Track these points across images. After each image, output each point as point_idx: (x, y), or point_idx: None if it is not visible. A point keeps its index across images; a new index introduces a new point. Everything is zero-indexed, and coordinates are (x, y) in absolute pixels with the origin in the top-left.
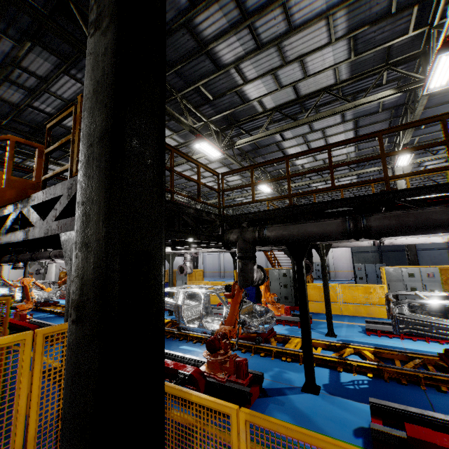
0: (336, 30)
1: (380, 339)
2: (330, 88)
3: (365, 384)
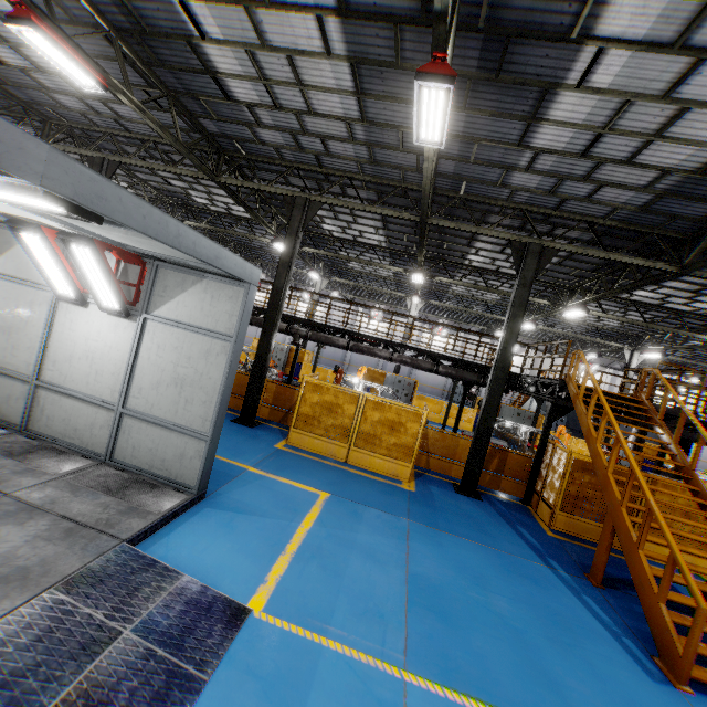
0: None
1: None
2: (681, 312)
3: None
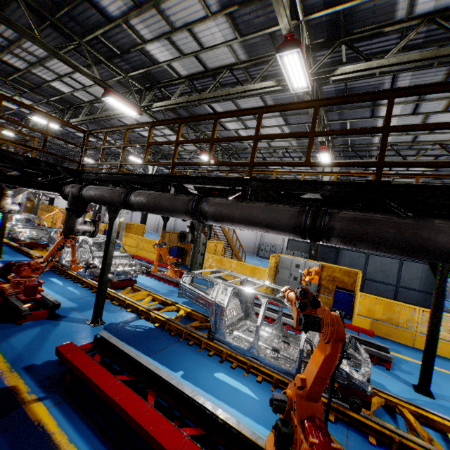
0: (209, 4)
1: None
2: (233, 66)
3: (143, 329)
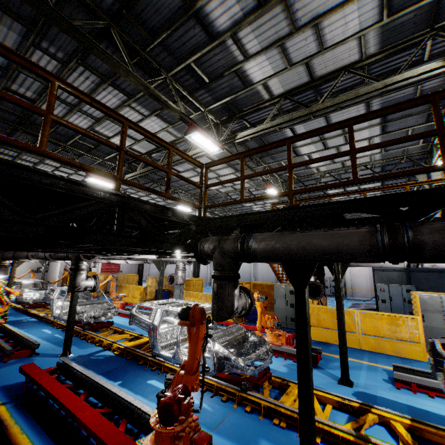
0: None
1: (416, 398)
2: (353, 65)
3: None
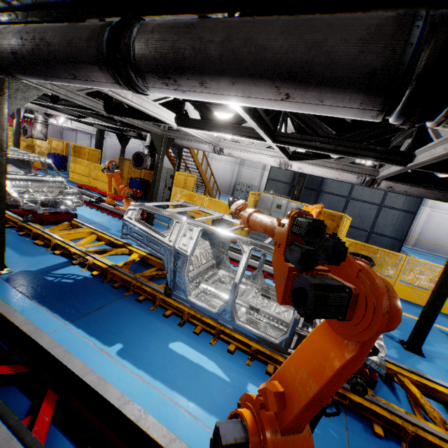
0: None
1: None
2: None
3: (73, 280)
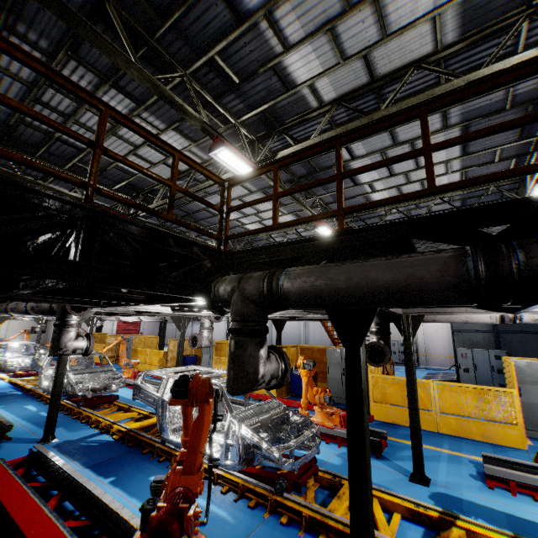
0: None
1: (516, 502)
2: (426, 59)
3: None
